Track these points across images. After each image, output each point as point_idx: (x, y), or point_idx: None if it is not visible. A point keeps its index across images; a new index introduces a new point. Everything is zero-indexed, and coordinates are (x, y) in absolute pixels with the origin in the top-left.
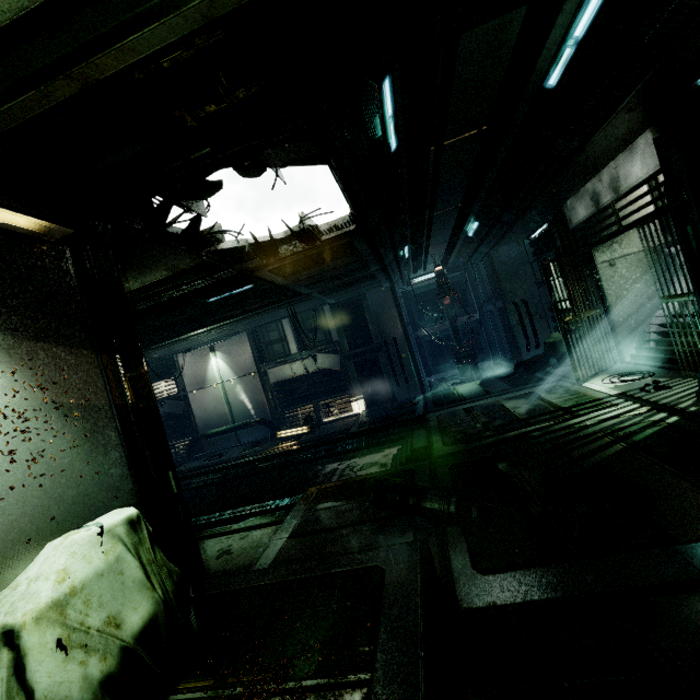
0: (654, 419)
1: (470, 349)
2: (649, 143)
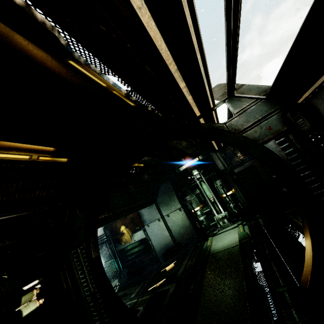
0: (115, 288)
1: None
2: (101, 228)
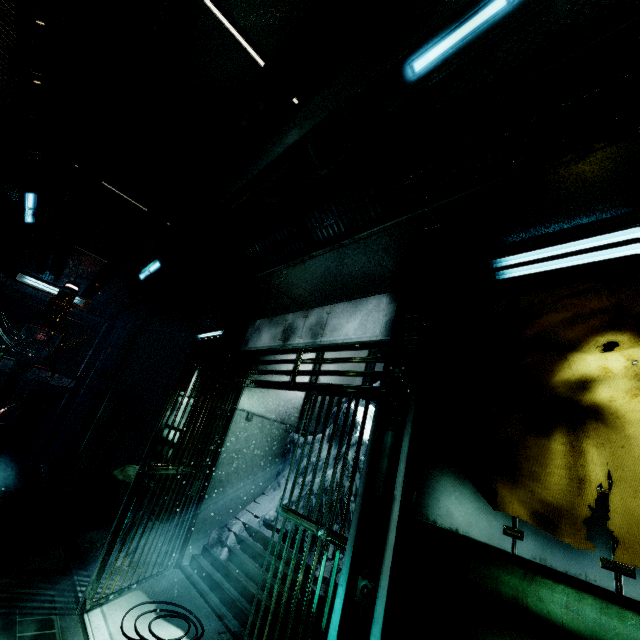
0: None
1: (4, 424)
2: (380, 307)
